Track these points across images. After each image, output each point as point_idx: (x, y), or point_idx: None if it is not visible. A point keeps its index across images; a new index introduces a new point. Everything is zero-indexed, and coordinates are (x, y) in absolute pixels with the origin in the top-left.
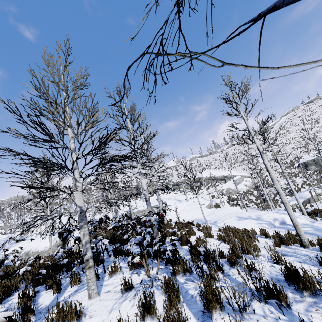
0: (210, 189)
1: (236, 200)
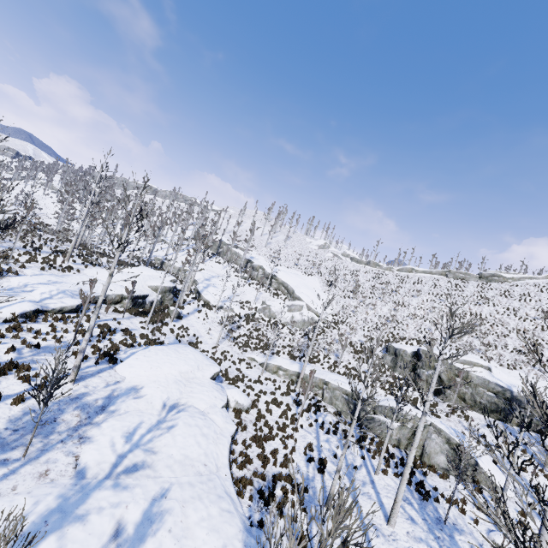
0: (262, 295)
1: (246, 321)
